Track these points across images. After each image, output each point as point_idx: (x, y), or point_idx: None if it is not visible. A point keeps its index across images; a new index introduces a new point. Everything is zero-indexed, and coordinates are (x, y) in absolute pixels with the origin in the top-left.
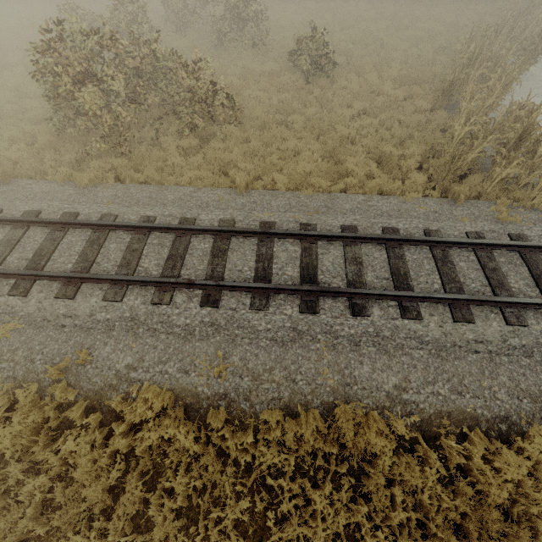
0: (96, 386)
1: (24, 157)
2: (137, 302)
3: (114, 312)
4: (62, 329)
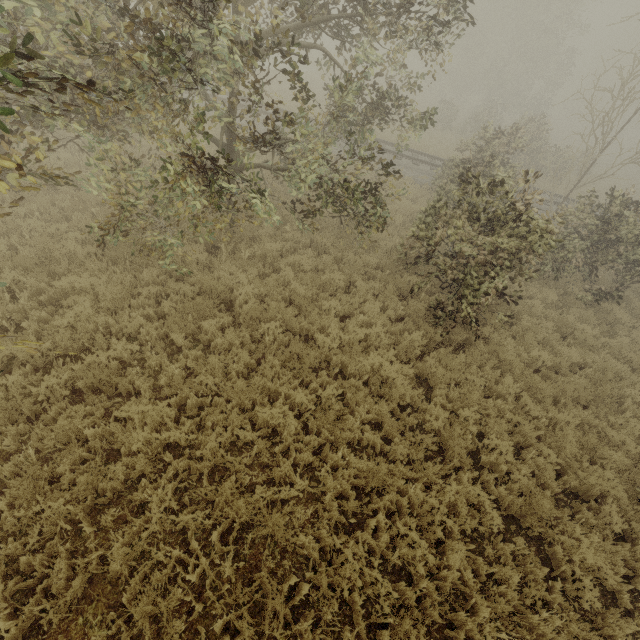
0: None
1: None
2: None
3: None
4: None
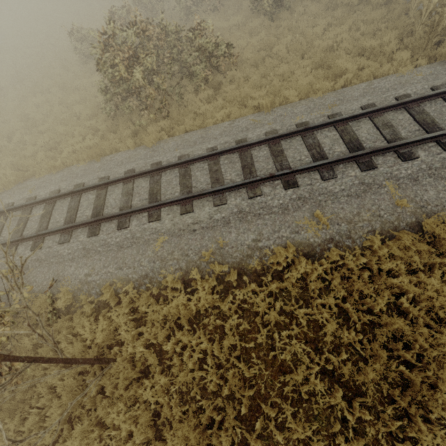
0: (237, 259)
1: (97, 142)
2: (238, 201)
3: (225, 211)
4: (195, 233)
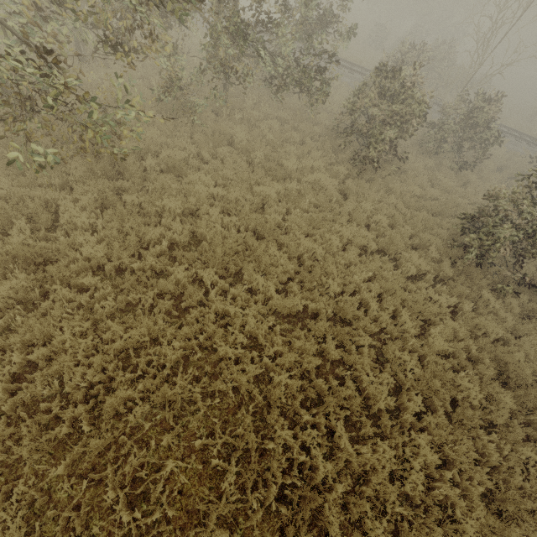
0: None
1: None
2: None
3: None
4: None
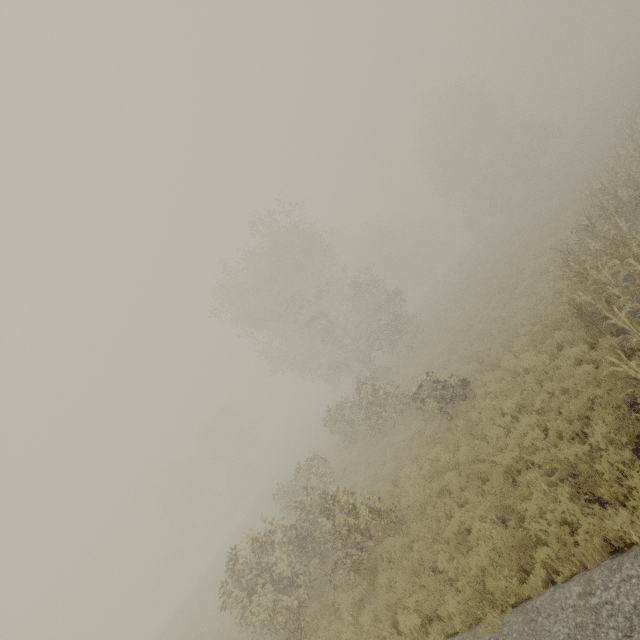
0: None
1: None
2: None
3: None
4: None
